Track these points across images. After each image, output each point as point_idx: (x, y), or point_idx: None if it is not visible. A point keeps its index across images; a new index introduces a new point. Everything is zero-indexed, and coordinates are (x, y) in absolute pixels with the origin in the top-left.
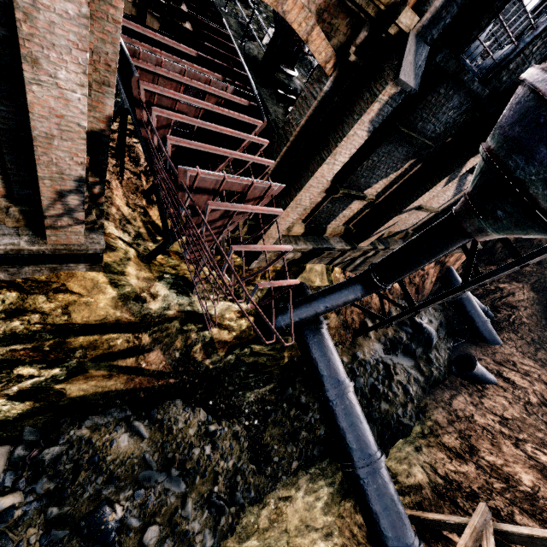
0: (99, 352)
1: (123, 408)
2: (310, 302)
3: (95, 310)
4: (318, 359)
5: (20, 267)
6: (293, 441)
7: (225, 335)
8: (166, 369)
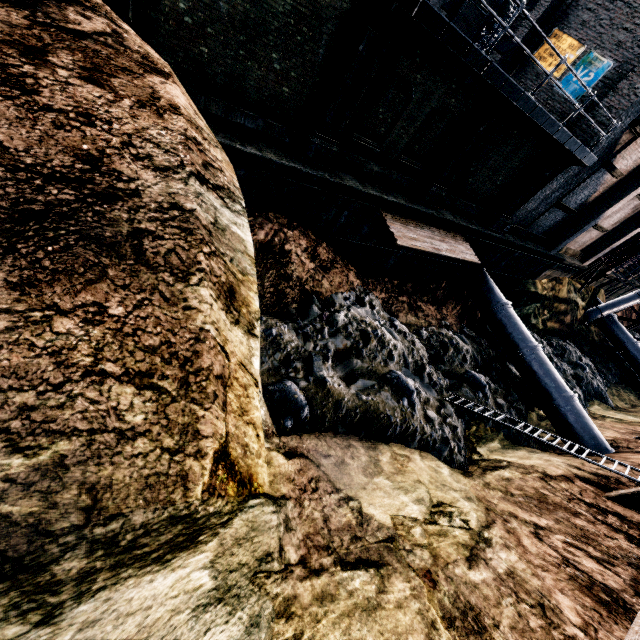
0: (556, 311)
1: (558, 337)
2: (615, 303)
3: (562, 293)
4: (619, 330)
5: (566, 272)
6: (609, 370)
7: (578, 316)
8: (569, 324)
